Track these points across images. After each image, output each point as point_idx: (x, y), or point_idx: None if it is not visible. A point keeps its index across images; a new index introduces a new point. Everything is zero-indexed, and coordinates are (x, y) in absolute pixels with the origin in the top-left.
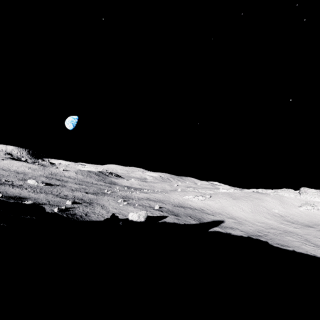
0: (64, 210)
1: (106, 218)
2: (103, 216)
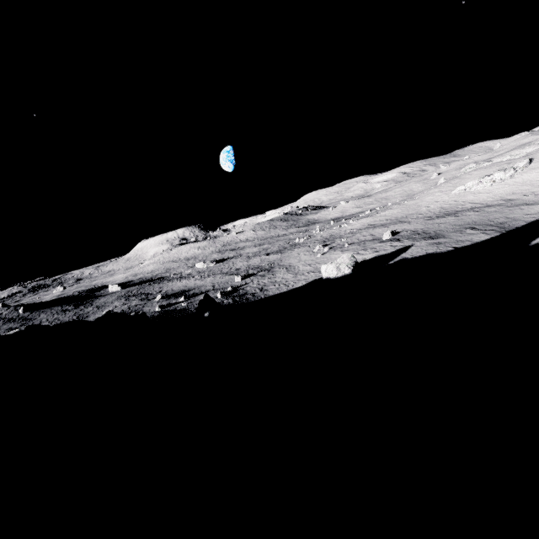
0: (231, 292)
1: None
2: (286, 285)
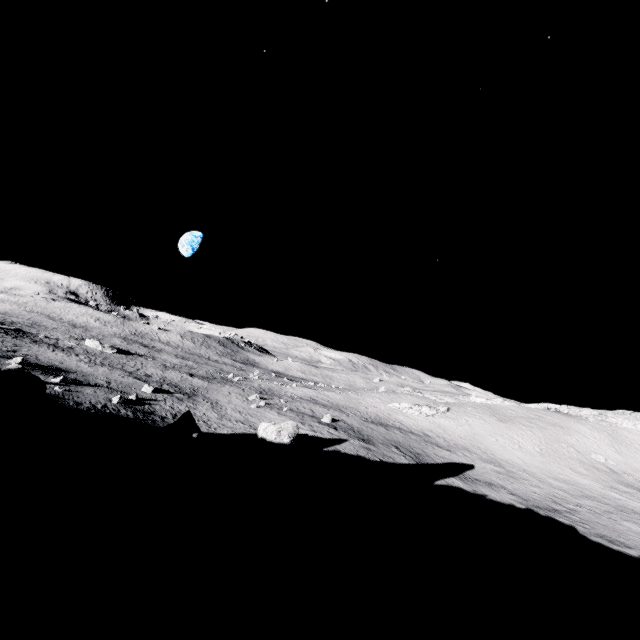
0: (134, 402)
1: (174, 422)
2: (208, 424)
